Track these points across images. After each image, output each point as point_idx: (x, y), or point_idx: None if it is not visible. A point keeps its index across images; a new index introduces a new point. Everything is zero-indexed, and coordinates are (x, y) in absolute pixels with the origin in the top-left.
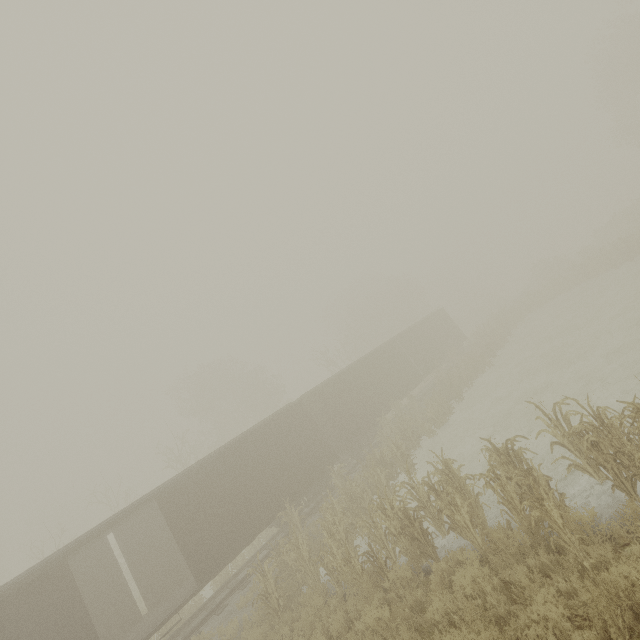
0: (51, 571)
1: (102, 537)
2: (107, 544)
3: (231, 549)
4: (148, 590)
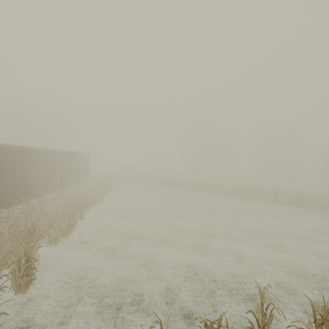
0: None
1: None
2: None
3: None
4: None
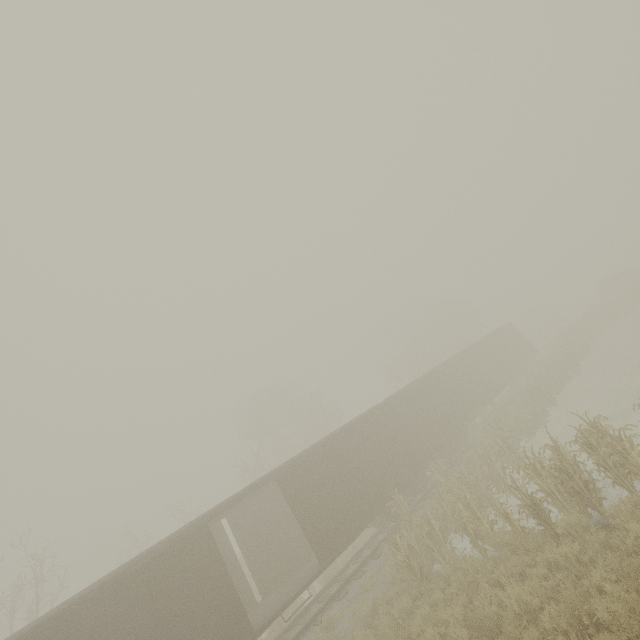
0: (197, 532)
1: (217, 521)
2: (222, 528)
3: (346, 534)
4: (260, 578)
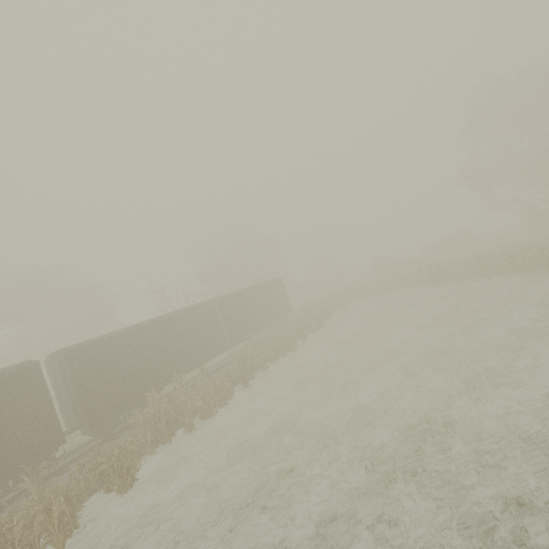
0: None
1: None
2: None
3: None
4: None
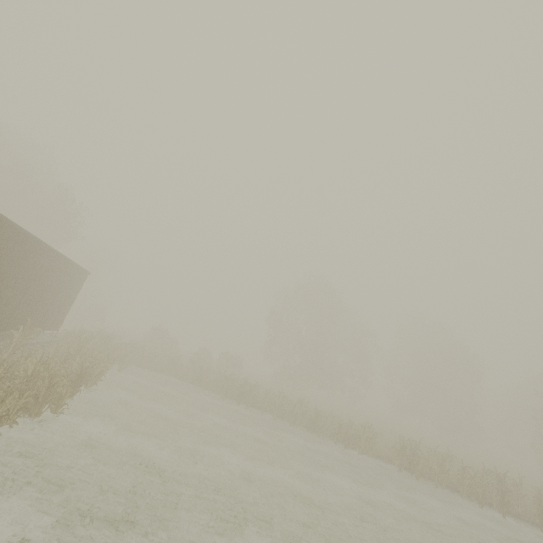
0: None
1: None
2: None
3: None
4: None
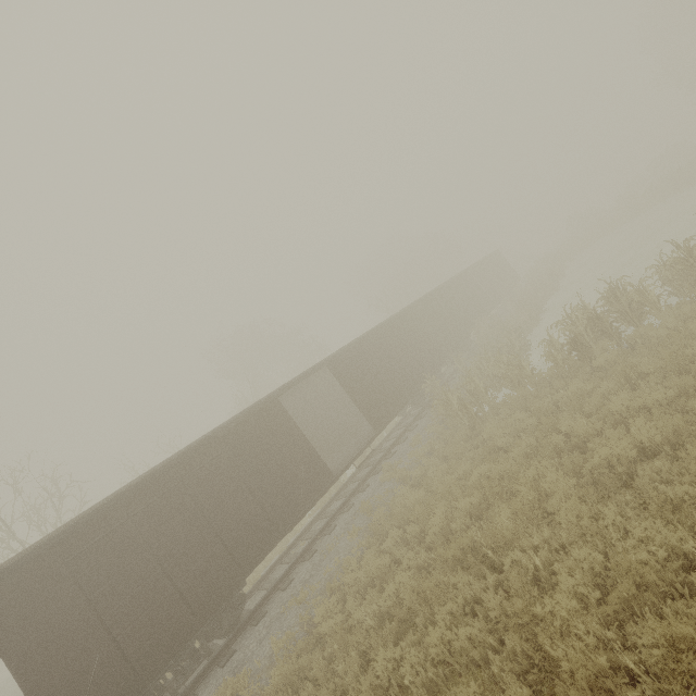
0: (271, 405)
1: None
2: None
3: (391, 410)
4: None
